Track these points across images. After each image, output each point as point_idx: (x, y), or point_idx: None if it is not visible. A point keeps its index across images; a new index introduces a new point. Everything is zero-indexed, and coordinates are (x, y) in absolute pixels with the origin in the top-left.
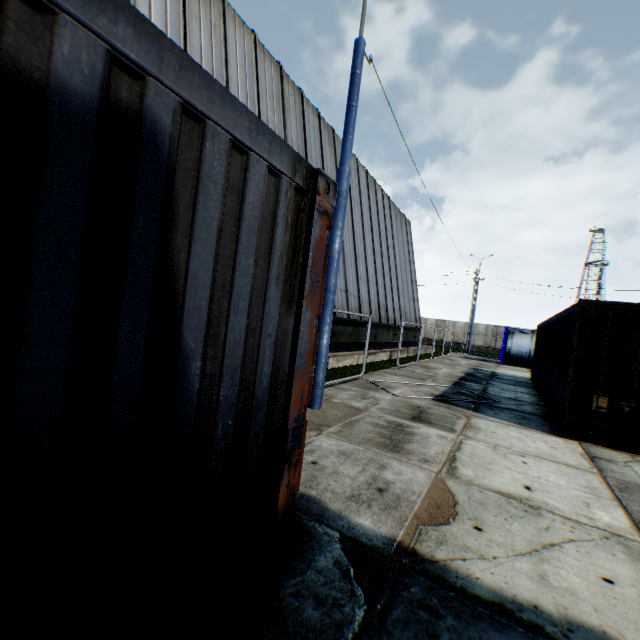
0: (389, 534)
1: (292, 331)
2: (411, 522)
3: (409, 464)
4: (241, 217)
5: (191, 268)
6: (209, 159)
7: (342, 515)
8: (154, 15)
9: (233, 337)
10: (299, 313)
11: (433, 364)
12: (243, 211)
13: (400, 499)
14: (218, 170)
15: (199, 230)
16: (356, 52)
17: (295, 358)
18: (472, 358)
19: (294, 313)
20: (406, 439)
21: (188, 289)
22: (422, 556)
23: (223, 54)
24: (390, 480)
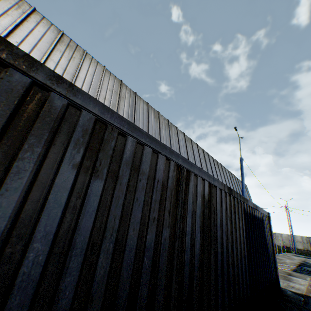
0: (300, 292)
1: (270, 240)
2: (304, 292)
3: (296, 284)
4: (265, 223)
5: (265, 232)
6: (264, 218)
7: (285, 288)
8: (182, 151)
9: (268, 241)
10: (271, 237)
11: (279, 257)
12: (265, 223)
13: (298, 288)
14: (264, 219)
15: (265, 227)
16: (240, 160)
17: (273, 245)
18: (299, 256)
19: (270, 237)
20: (290, 279)
21: (265, 235)
22: (310, 296)
23: (192, 152)
24: (292, 285)
